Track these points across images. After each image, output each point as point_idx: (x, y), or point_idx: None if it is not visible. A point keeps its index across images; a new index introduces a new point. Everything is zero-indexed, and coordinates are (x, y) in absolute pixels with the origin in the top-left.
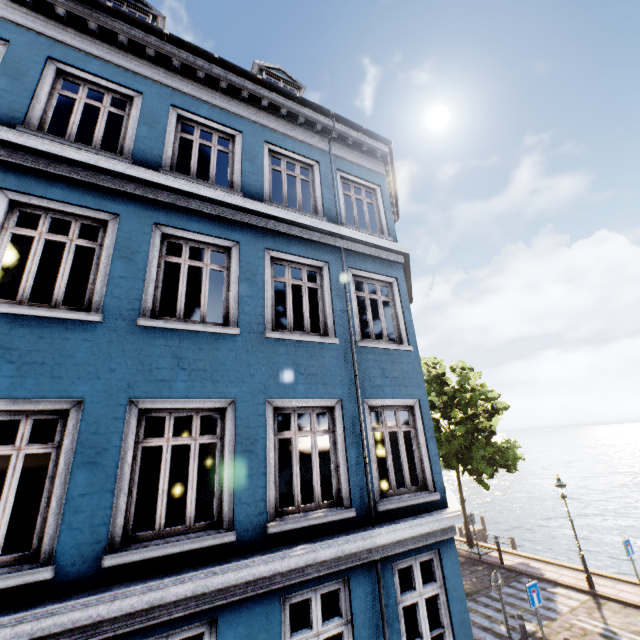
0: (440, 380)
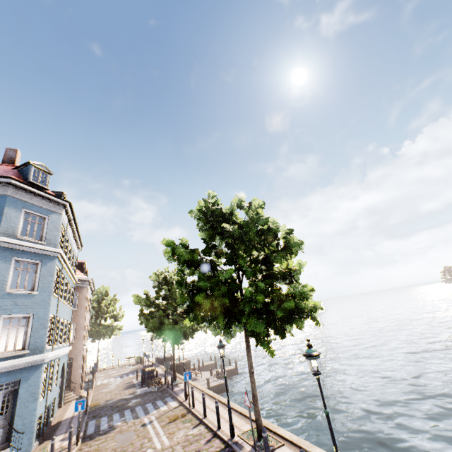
0: (169, 281)
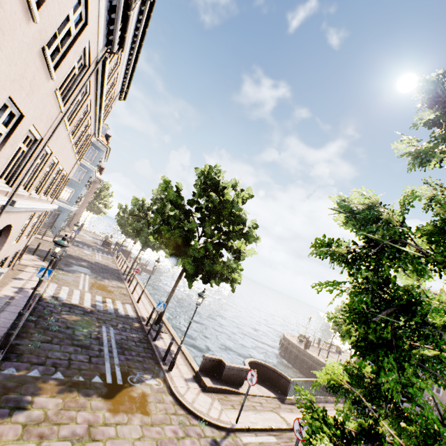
0: None
